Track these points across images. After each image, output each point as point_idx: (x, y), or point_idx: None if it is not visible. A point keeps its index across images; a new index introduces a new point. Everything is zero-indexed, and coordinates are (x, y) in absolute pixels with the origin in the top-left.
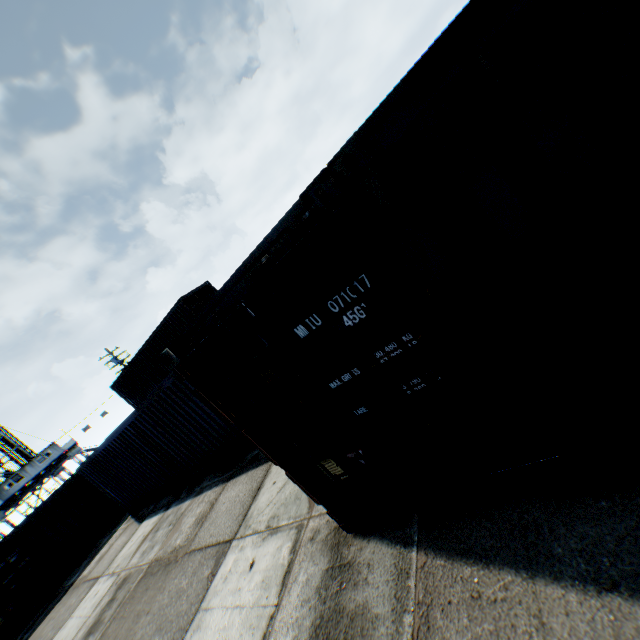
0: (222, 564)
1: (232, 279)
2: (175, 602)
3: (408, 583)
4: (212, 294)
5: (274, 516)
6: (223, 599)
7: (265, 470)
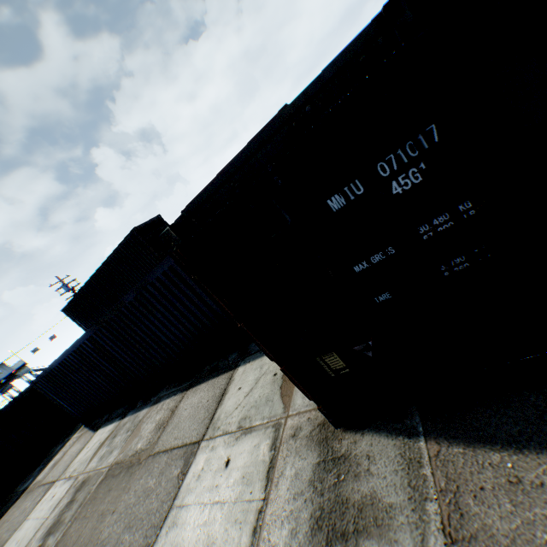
0: (193, 464)
1: (262, 137)
2: (143, 501)
3: (423, 472)
4: (163, 227)
5: (245, 418)
6: (199, 496)
7: (227, 378)
